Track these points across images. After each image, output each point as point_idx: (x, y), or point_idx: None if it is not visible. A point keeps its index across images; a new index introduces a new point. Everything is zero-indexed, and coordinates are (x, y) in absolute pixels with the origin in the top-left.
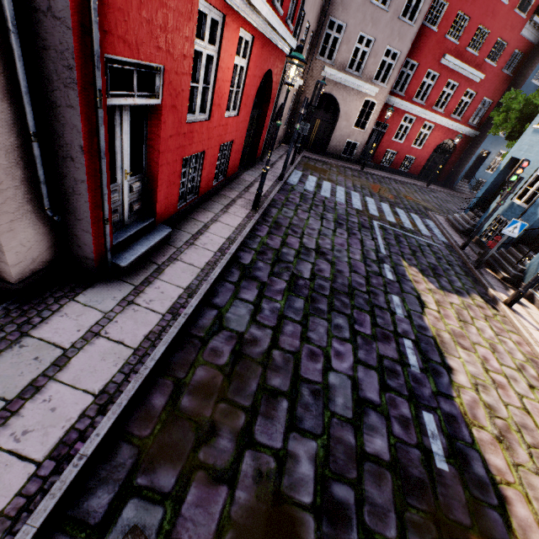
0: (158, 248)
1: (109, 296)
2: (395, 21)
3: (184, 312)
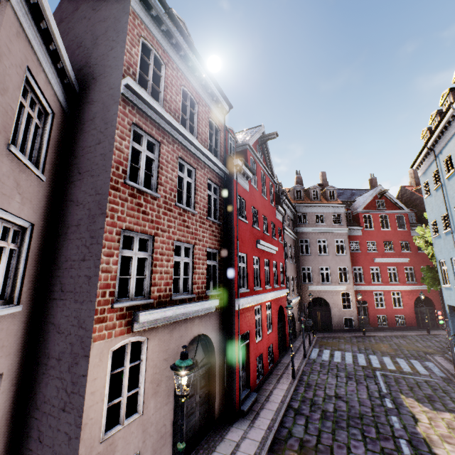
0: (254, 404)
1: (243, 424)
2: (335, 257)
3: (273, 428)
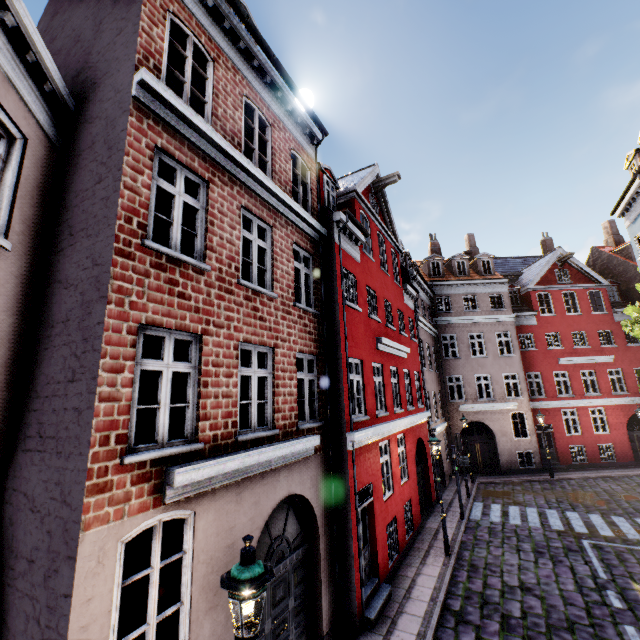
0: (386, 605)
1: None
2: (497, 359)
3: None
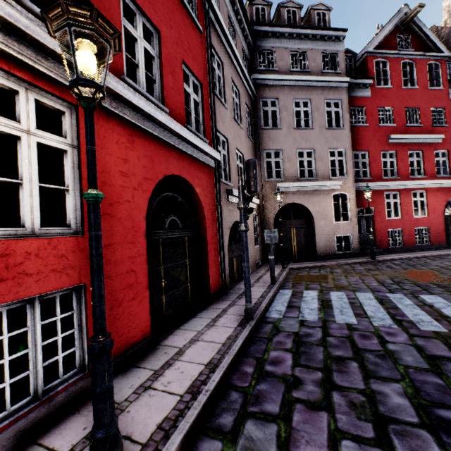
0: None
1: None
2: (324, 132)
3: None
